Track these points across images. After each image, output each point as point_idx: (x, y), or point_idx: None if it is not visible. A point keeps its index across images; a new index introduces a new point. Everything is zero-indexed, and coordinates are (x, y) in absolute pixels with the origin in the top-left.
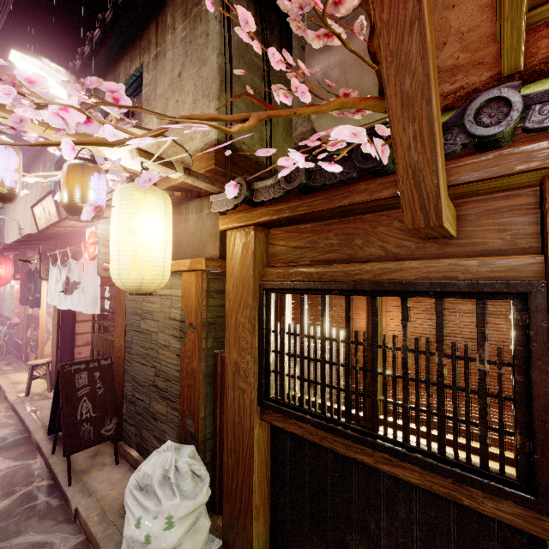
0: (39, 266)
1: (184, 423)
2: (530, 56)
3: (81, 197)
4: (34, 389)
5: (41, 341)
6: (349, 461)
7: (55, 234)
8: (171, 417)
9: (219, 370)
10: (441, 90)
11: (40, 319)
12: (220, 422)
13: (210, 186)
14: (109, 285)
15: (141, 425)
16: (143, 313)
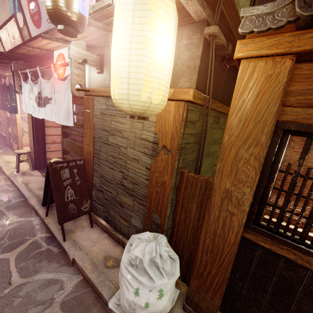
0: (12, 81)
1: (150, 215)
2: None
3: (66, 0)
4: (21, 167)
5: (20, 137)
6: None
7: (23, 55)
8: (138, 209)
9: (184, 184)
10: None
11: (17, 121)
12: (180, 219)
13: (200, 10)
14: (75, 103)
15: (109, 207)
16: (112, 130)
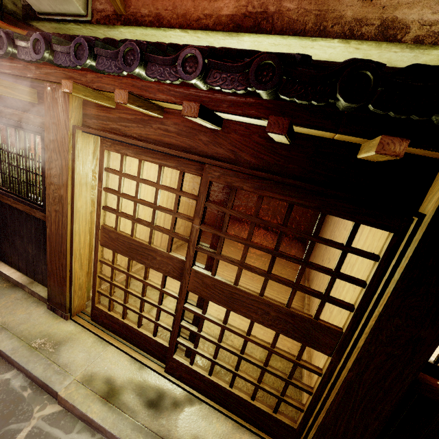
0: None
1: None
2: (128, 7)
3: None
4: None
5: None
6: (14, 207)
7: None
8: None
9: None
10: (96, 6)
11: None
12: None
13: None
14: None
15: None
16: None
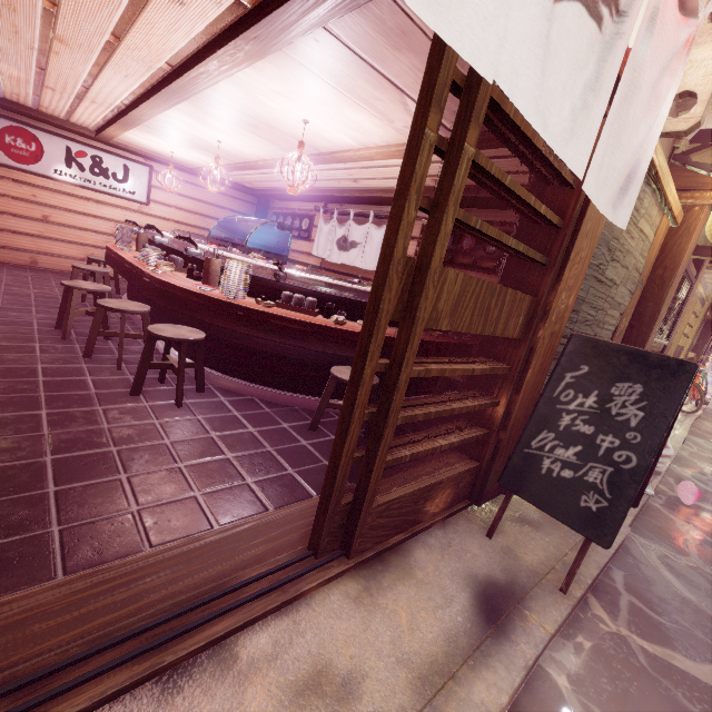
0: None
1: None
2: None
3: None
4: None
5: None
6: None
7: None
8: None
9: None
10: None
11: None
12: None
13: None
14: None
15: None
16: (618, 250)
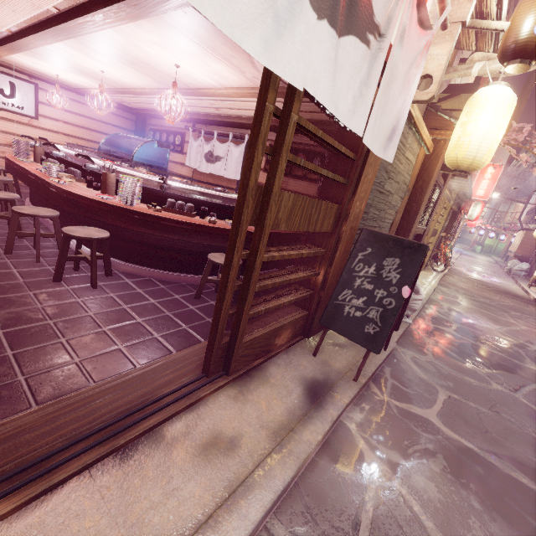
0: None
1: None
2: None
3: None
4: None
5: None
6: None
7: None
8: None
9: None
10: None
11: None
12: None
13: (443, 79)
14: None
15: None
16: (392, 172)
